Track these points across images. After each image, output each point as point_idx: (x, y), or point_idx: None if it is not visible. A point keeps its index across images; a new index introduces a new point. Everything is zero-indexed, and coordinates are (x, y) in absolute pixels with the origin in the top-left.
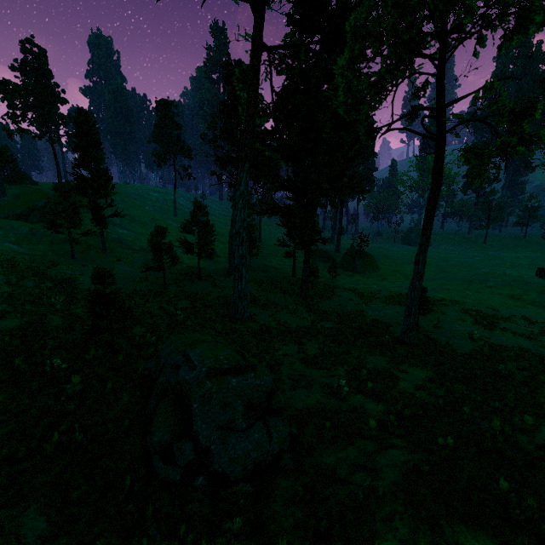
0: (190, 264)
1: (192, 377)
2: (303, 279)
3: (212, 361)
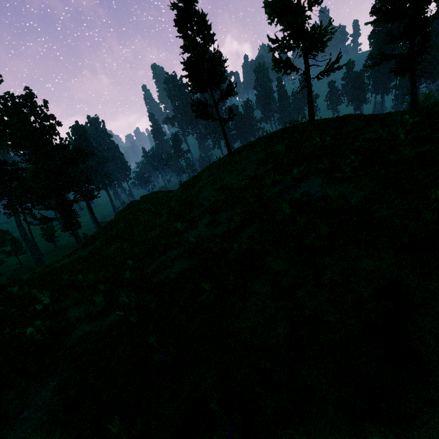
0: (15, 262)
1: (13, 272)
2: (77, 243)
3: (16, 268)
